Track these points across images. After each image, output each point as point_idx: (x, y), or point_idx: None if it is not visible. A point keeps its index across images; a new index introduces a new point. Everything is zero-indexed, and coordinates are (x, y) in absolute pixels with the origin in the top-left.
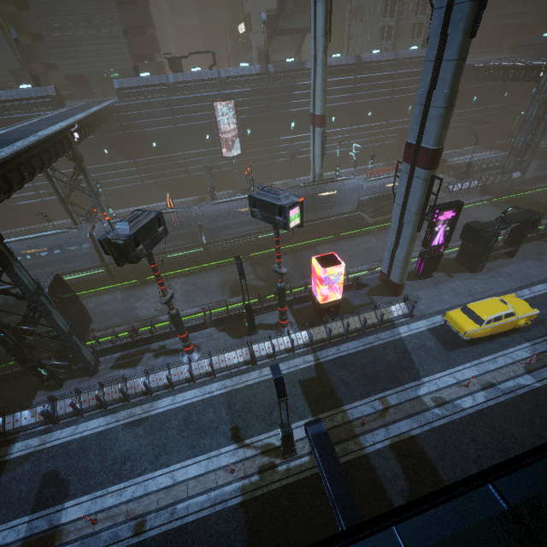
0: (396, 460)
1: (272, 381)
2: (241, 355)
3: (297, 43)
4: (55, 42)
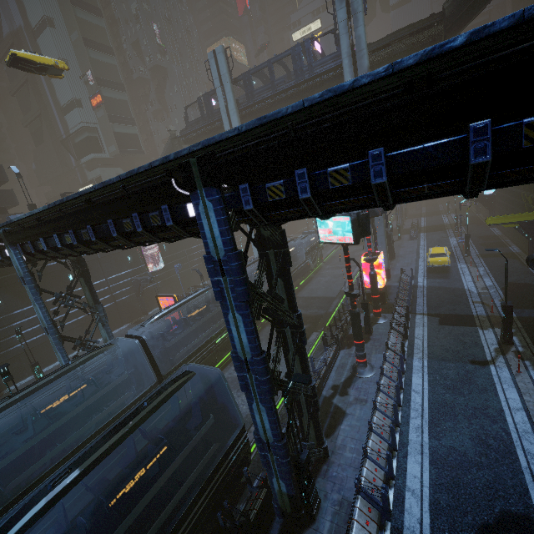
0: (524, 309)
1: (431, 335)
2: (396, 336)
3: None
4: None
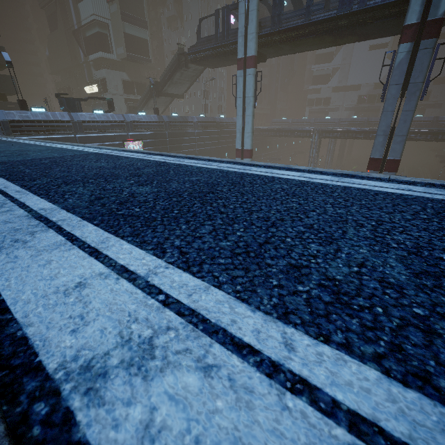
0: None
1: None
2: None
3: (166, 104)
4: None
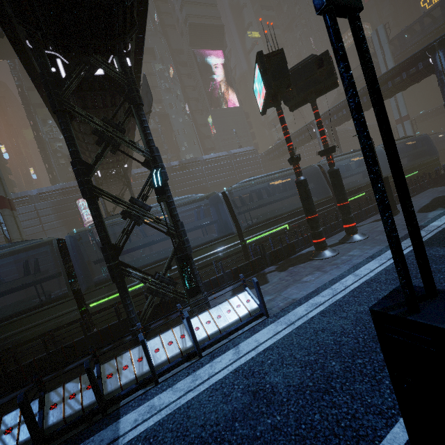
0: None
1: None
2: None
3: None
4: (224, 146)
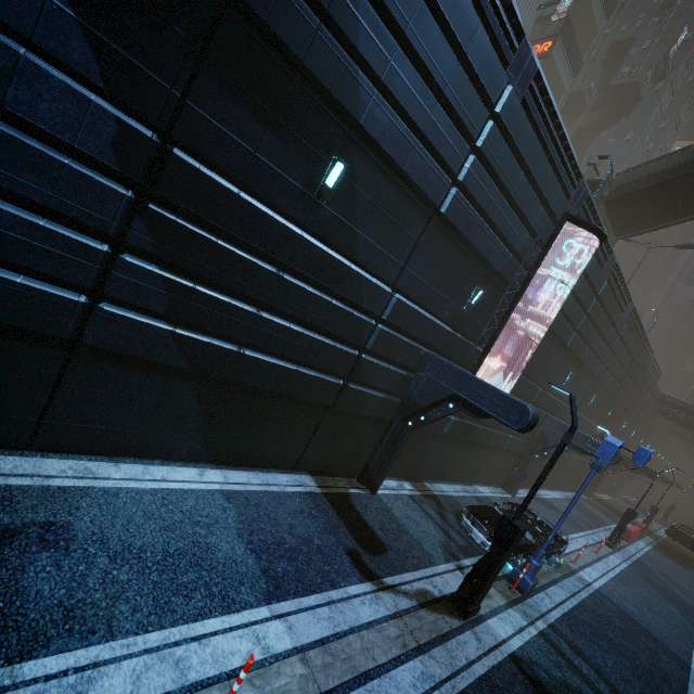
0: None
1: None
2: None
3: None
4: None
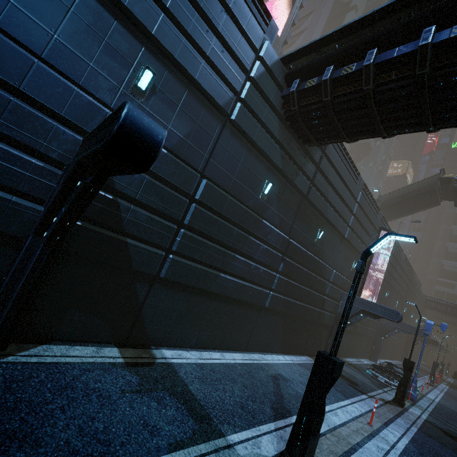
0: None
1: None
2: None
3: None
4: None
